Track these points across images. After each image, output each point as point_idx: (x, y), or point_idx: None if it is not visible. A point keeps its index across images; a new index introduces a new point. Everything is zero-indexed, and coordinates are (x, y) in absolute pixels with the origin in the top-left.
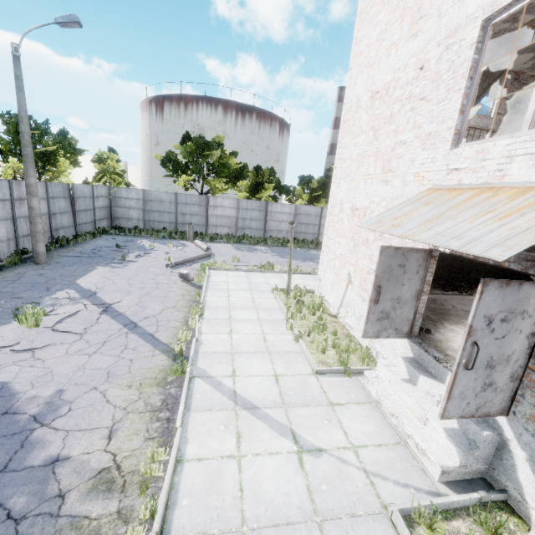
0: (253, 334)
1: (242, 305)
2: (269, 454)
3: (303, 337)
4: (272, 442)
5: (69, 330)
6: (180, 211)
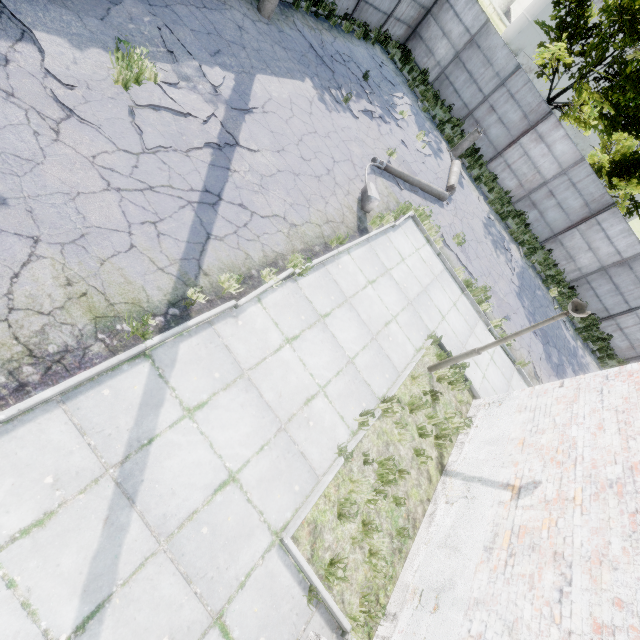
0: (309, 375)
1: (365, 313)
2: (22, 603)
3: (357, 455)
4: (57, 588)
5: (143, 130)
6: (494, 99)
